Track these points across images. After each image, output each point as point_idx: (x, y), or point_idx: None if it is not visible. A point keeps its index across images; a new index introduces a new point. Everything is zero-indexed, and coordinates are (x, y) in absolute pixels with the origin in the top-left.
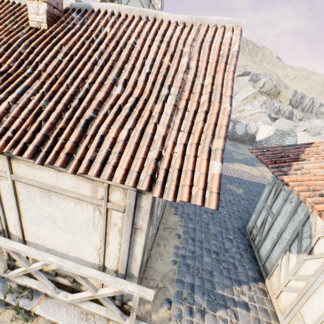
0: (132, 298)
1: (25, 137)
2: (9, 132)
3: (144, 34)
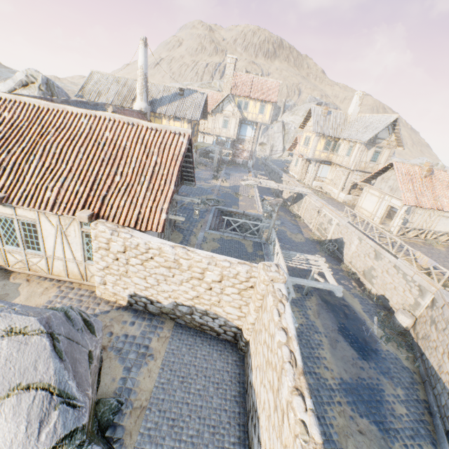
0: (448, 240)
1: (448, 208)
2: (445, 207)
3: (447, 177)
